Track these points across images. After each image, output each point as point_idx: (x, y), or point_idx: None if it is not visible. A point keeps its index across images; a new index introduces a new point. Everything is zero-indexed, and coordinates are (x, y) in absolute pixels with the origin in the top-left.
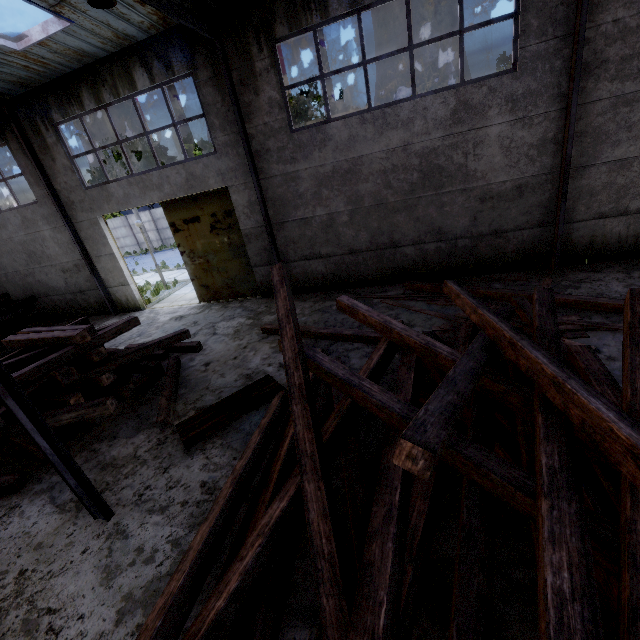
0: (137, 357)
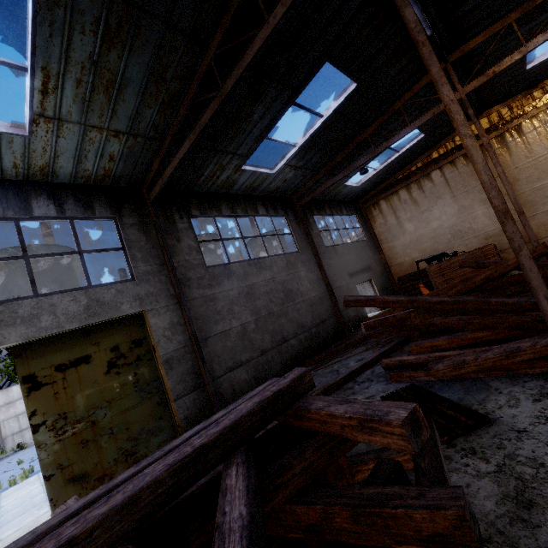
0: None
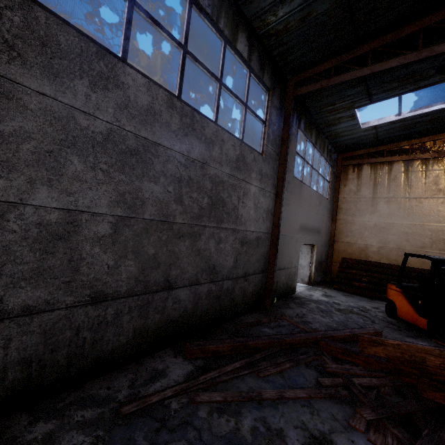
0: None
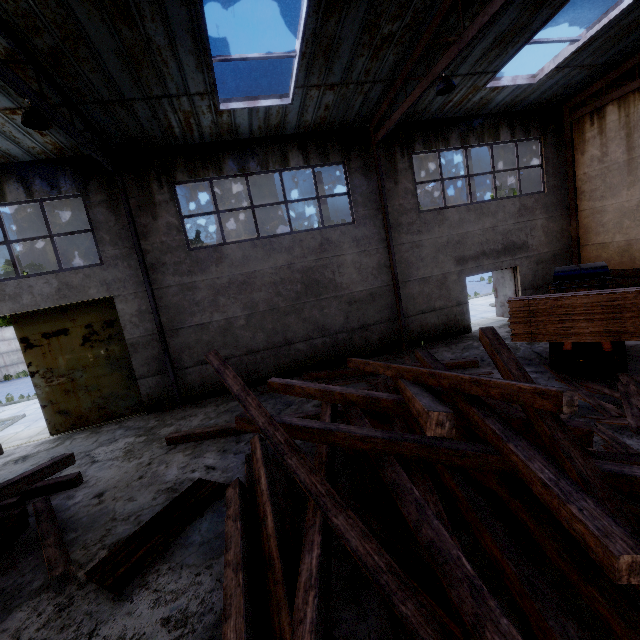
0: None
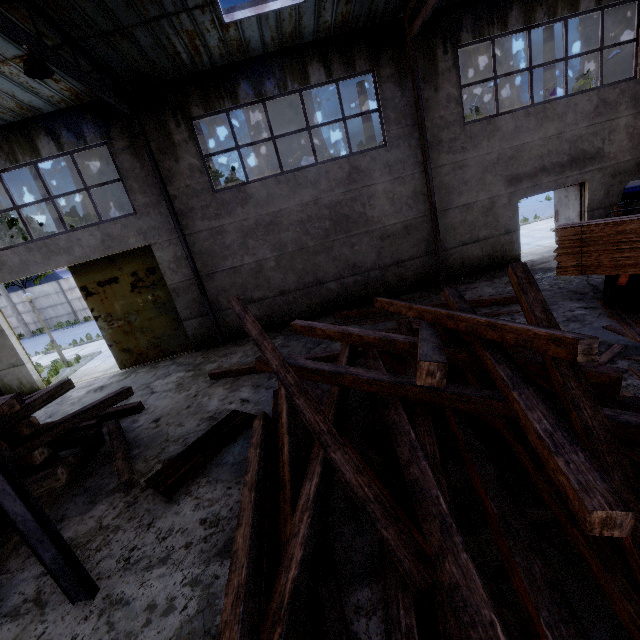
0: (75, 424)
